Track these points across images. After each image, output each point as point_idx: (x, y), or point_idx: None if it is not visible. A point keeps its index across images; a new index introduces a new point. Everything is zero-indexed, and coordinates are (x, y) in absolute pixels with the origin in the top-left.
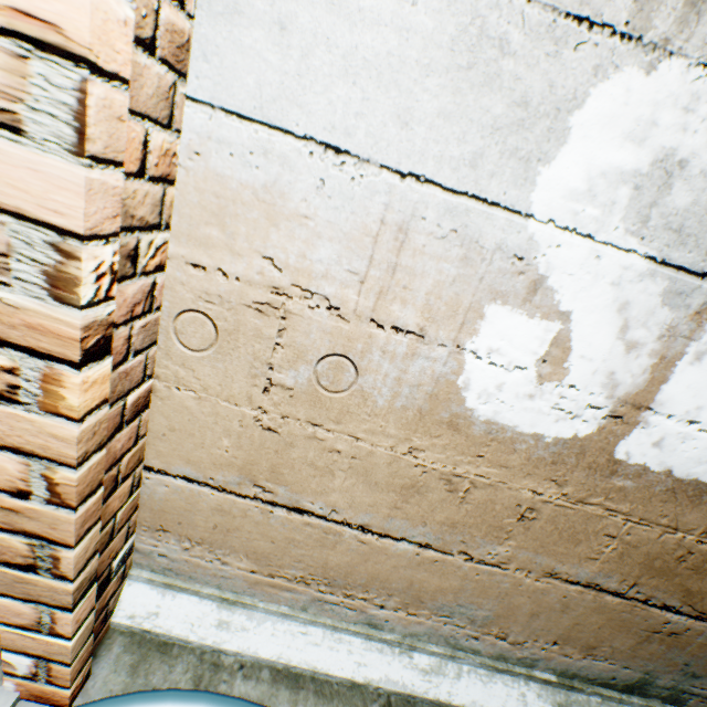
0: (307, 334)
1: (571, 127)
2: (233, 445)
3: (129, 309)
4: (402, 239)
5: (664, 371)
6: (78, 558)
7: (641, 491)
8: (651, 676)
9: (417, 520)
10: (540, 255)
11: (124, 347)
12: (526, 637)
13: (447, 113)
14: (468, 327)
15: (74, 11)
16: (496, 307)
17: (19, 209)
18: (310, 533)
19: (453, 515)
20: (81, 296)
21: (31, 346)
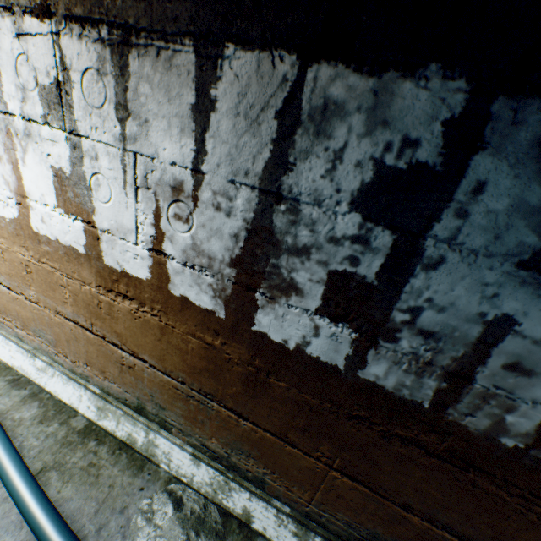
0: None
1: None
2: None
3: None
4: None
5: (19, 172)
6: None
7: (57, 254)
8: (143, 403)
9: None
10: None
11: None
12: (75, 359)
13: None
14: None
15: None
16: None
17: None
18: None
19: (7, 269)
20: None
21: None
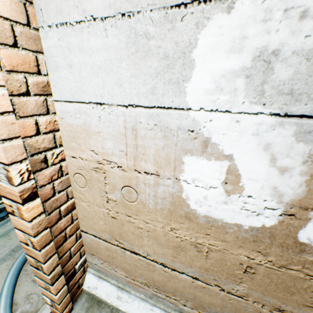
0: (114, 178)
1: (194, 58)
2: (104, 223)
3: (49, 178)
4: (135, 133)
5: None
6: (48, 267)
7: None
8: None
9: (186, 264)
10: (202, 127)
11: (51, 191)
12: None
13: (134, 74)
14: (178, 168)
15: None
16: (188, 157)
17: None
18: (142, 263)
19: (204, 264)
20: (14, 182)
21: (12, 198)
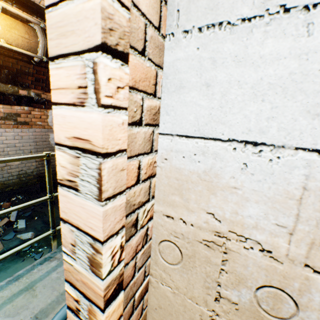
0: (244, 266)
1: None
2: None
3: (134, 250)
4: None
5: None
6: None
7: None
8: None
9: None
10: None
11: (132, 271)
12: None
13: None
14: None
15: (95, 131)
16: None
17: (78, 224)
18: None
19: None
20: (102, 273)
21: (83, 291)
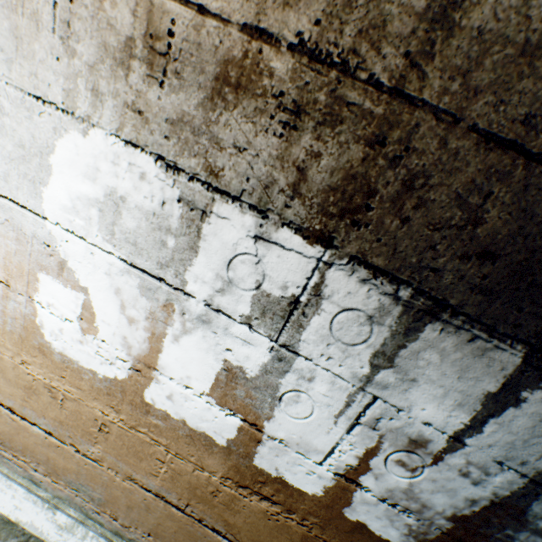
0: None
1: (53, 164)
2: None
3: None
4: None
5: (158, 344)
6: None
7: (171, 431)
8: None
9: (40, 413)
10: (60, 245)
11: None
12: (130, 524)
13: None
14: (33, 285)
15: None
16: (45, 275)
17: None
18: None
19: (60, 415)
20: None
21: None
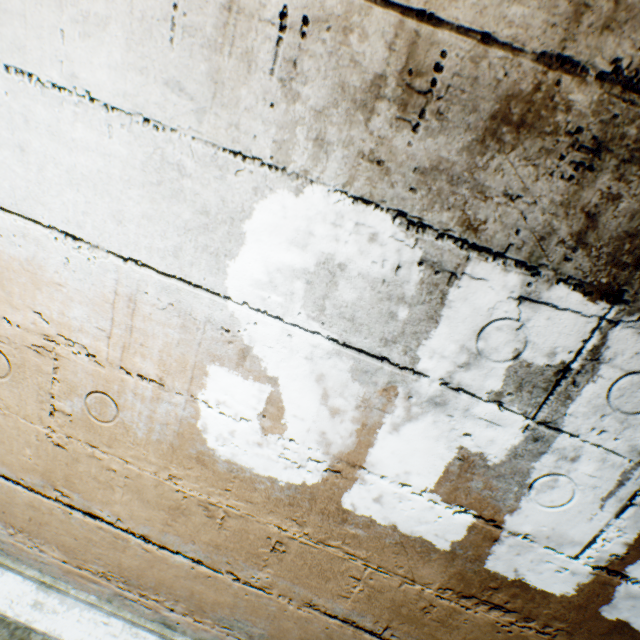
0: (76, 373)
1: (246, 232)
2: (35, 454)
3: None
4: (134, 307)
5: (369, 436)
6: None
7: (373, 540)
8: None
9: (187, 538)
10: (243, 329)
11: None
12: None
13: (150, 215)
14: (198, 381)
15: None
16: (217, 367)
17: None
18: (104, 535)
19: (216, 538)
20: None
21: None
